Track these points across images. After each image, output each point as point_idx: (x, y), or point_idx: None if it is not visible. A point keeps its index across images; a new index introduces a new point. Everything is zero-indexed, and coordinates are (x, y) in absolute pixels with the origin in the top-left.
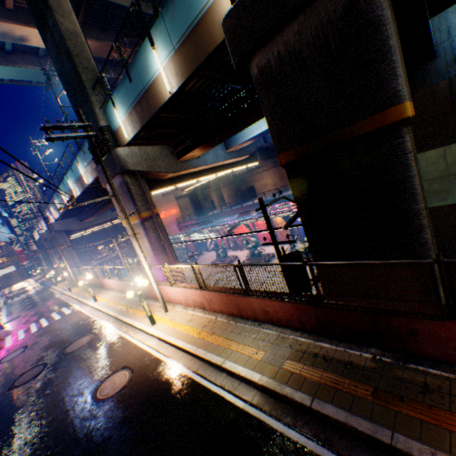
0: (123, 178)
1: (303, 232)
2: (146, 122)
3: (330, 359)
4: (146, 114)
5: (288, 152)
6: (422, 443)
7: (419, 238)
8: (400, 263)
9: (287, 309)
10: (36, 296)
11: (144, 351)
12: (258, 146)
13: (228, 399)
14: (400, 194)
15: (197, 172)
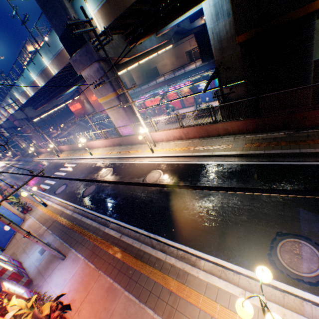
0: (100, 65)
1: (201, 97)
2: (120, 15)
3: (265, 139)
4: (120, 7)
5: (246, 34)
6: (310, 149)
7: (308, 77)
8: (307, 87)
9: (240, 125)
10: (27, 167)
11: (158, 163)
12: (174, 30)
13: (222, 163)
14: (305, 55)
15: (138, 56)
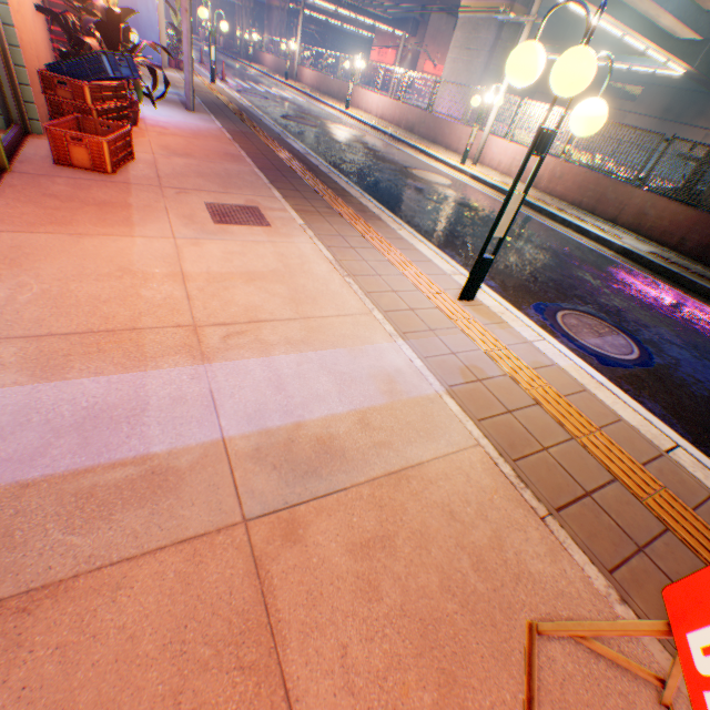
0: None
1: None
2: None
3: (701, 272)
4: None
5: None
6: None
7: None
8: None
9: (680, 220)
10: (220, 59)
11: (455, 178)
12: None
13: (577, 241)
14: None
15: None
